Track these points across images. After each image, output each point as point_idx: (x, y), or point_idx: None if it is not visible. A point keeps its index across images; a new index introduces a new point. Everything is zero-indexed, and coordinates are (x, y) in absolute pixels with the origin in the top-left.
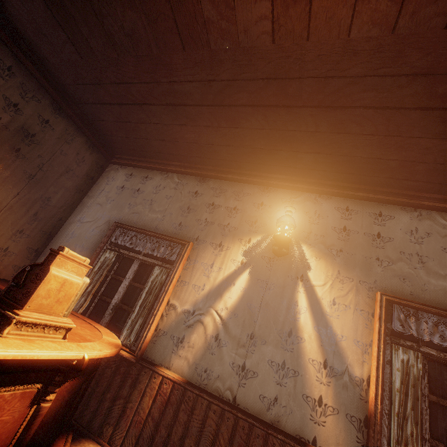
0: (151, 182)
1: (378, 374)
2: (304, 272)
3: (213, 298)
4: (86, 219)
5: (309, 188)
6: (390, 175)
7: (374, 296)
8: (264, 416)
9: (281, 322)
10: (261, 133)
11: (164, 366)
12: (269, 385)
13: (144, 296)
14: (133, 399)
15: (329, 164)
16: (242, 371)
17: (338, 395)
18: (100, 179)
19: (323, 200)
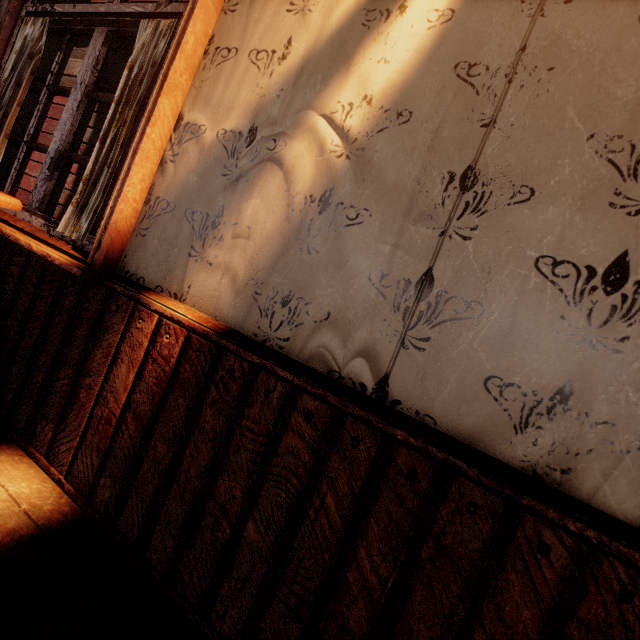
0: None
1: None
2: None
3: (318, 77)
4: None
5: None
6: None
7: None
8: (500, 448)
9: (627, 104)
10: None
11: (168, 292)
12: (533, 345)
13: (110, 112)
14: (93, 368)
15: None
16: (418, 299)
17: None
18: None
19: None
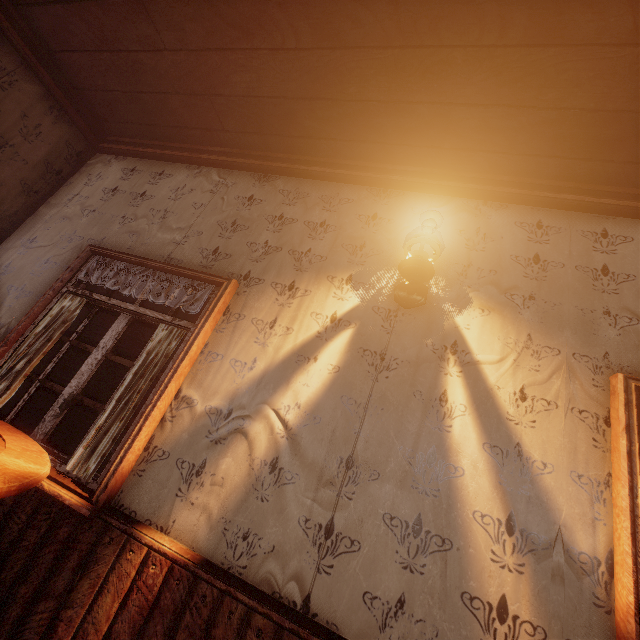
0: (168, 182)
1: (636, 549)
2: (458, 337)
3: (271, 386)
4: (37, 242)
5: (467, 187)
6: (633, 153)
7: (605, 383)
8: None
9: (413, 434)
10: (383, 55)
11: (156, 525)
12: (385, 570)
13: (128, 380)
14: (77, 599)
15: (511, 132)
16: (326, 537)
17: (543, 596)
18: (75, 176)
19: (491, 209)
